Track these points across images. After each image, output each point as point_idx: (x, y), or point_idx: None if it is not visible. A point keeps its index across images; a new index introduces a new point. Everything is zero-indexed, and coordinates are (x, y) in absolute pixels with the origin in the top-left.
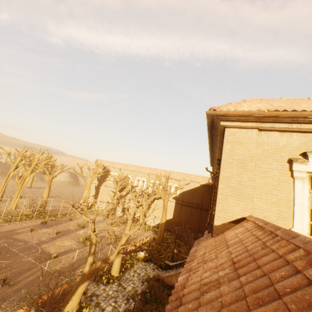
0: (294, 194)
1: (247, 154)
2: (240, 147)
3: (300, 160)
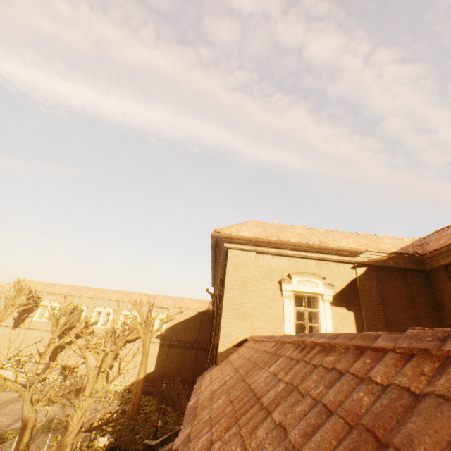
0: (284, 311)
1: (248, 275)
2: (241, 269)
3: (286, 280)
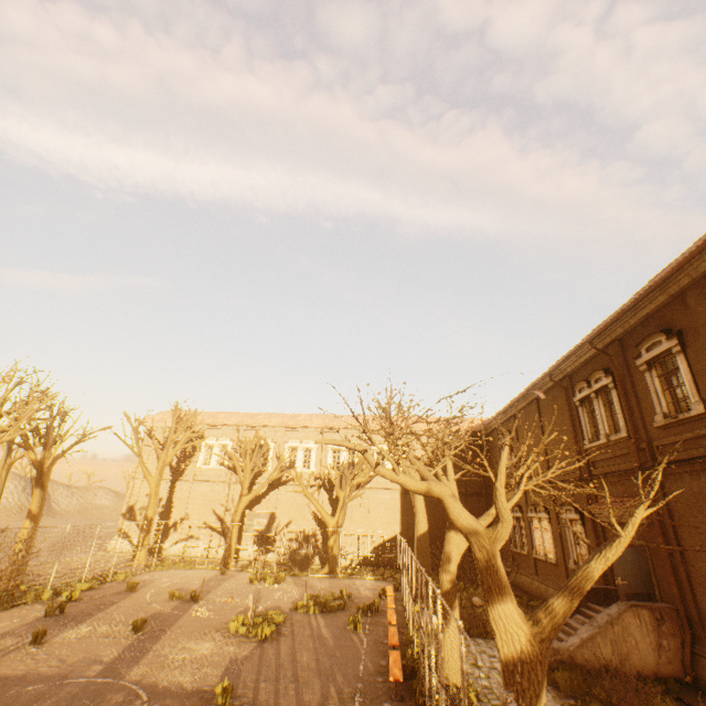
0: None
1: None
2: None
3: None
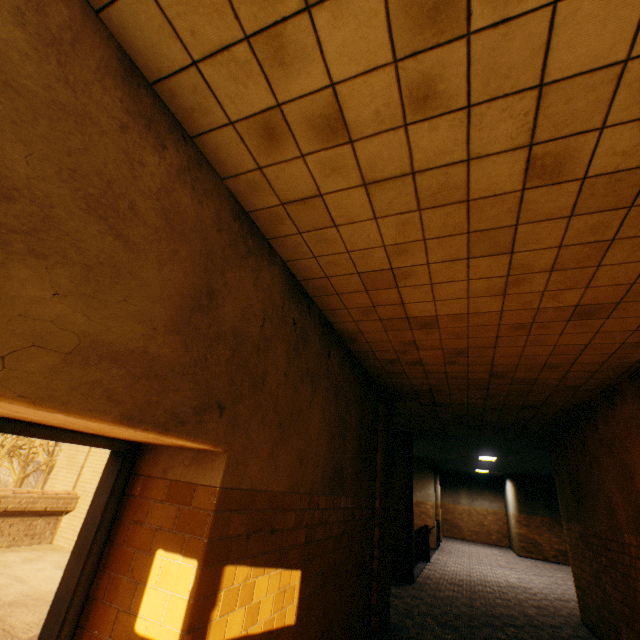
0: None
1: None
2: None
3: None
